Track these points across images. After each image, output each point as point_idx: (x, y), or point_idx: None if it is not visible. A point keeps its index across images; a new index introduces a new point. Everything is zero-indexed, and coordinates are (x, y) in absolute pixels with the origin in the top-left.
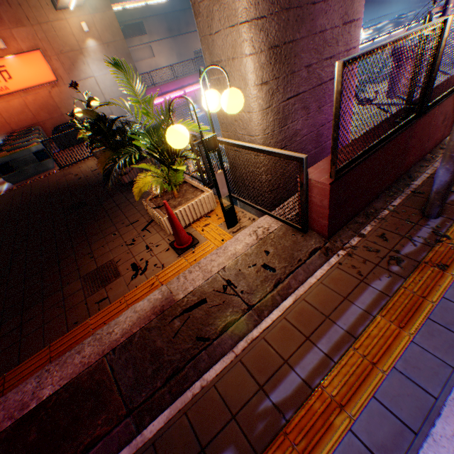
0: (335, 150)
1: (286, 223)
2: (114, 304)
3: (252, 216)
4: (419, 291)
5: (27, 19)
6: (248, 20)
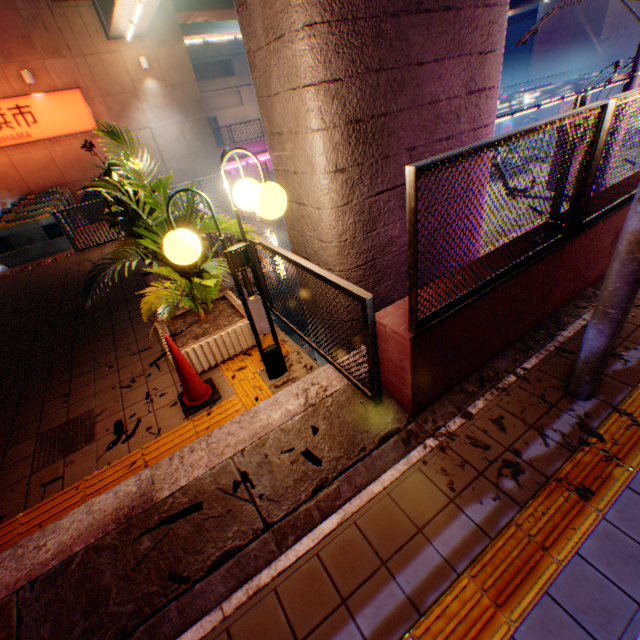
0: (414, 293)
1: (353, 382)
2: (67, 491)
3: (311, 362)
4: (540, 534)
5: (68, 48)
6: (315, 82)
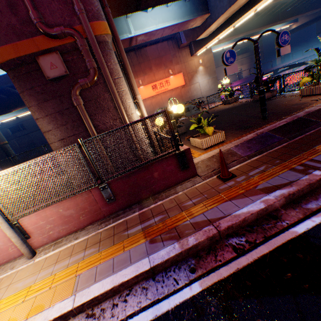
0: None
1: None
2: (317, 103)
3: None
4: None
5: (180, 62)
6: None
